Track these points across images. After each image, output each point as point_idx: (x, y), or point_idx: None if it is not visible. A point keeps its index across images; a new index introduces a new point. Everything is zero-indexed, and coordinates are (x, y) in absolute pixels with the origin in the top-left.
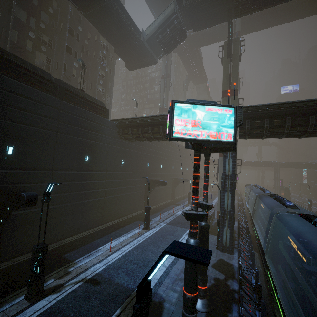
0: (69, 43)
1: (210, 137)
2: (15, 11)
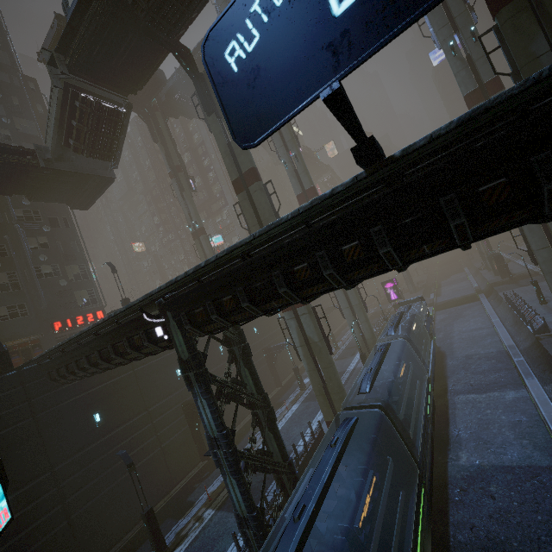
0: None
1: None
2: None
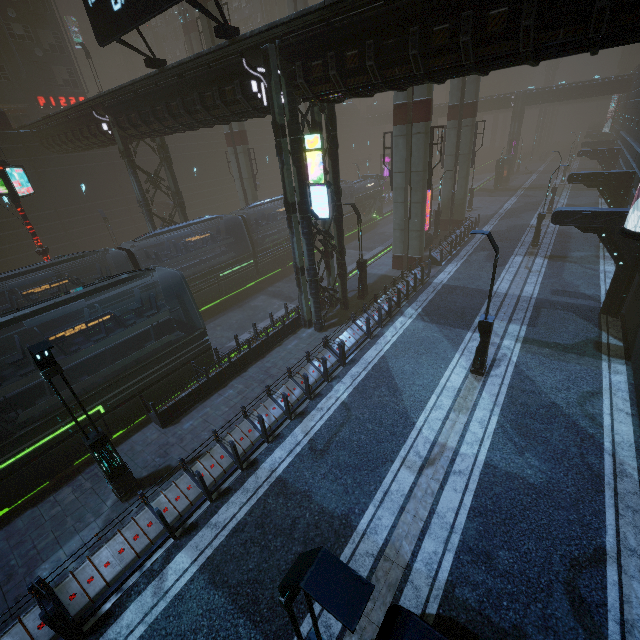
0: None
1: None
2: None
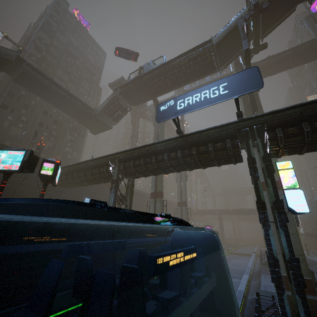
0: (42, 120)
1: (5, 168)
2: (0, 106)
